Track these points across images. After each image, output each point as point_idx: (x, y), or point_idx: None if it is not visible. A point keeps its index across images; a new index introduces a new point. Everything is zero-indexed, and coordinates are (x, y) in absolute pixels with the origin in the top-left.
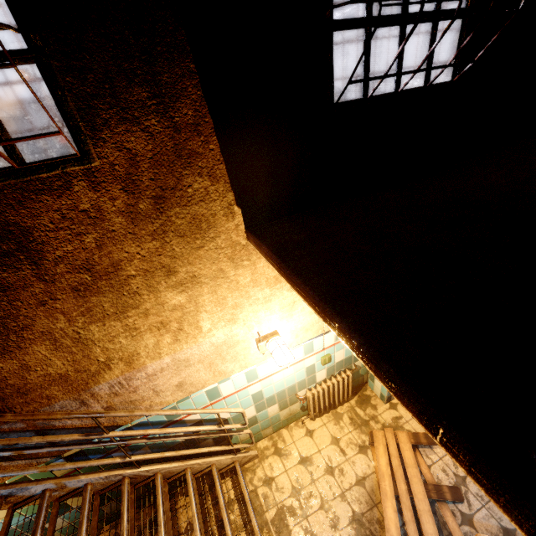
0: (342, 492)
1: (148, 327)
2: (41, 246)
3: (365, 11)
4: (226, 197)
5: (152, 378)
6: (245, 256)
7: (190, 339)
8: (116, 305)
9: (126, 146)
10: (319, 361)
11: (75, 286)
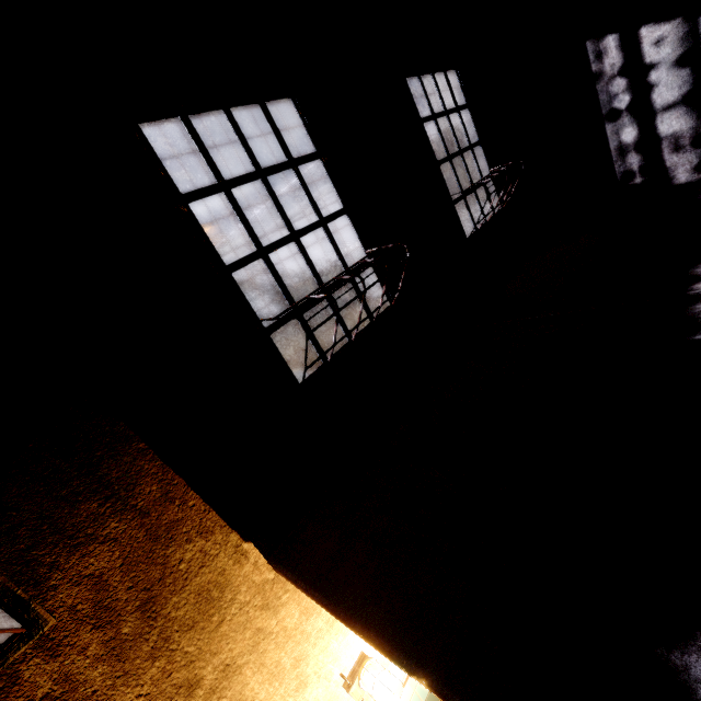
0: None
1: None
2: None
3: (290, 306)
4: (229, 541)
5: None
6: (281, 590)
7: None
8: None
9: (86, 573)
10: None
11: None
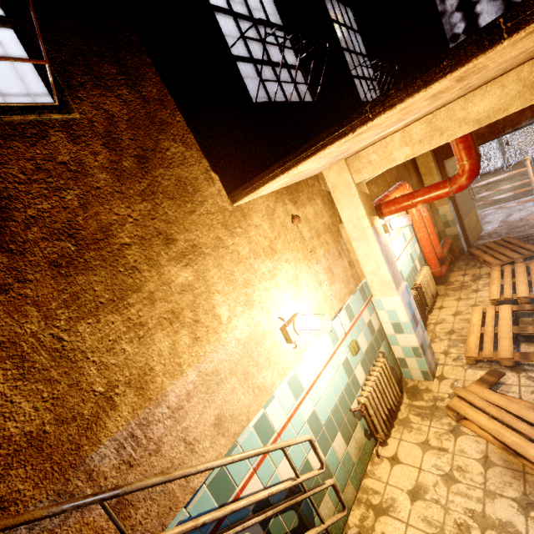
0: (484, 490)
1: (157, 321)
2: (6, 202)
3: (249, 55)
4: (202, 163)
5: (178, 417)
6: (236, 223)
7: (211, 336)
8: (112, 287)
9: (103, 107)
10: (349, 352)
11: (54, 260)
